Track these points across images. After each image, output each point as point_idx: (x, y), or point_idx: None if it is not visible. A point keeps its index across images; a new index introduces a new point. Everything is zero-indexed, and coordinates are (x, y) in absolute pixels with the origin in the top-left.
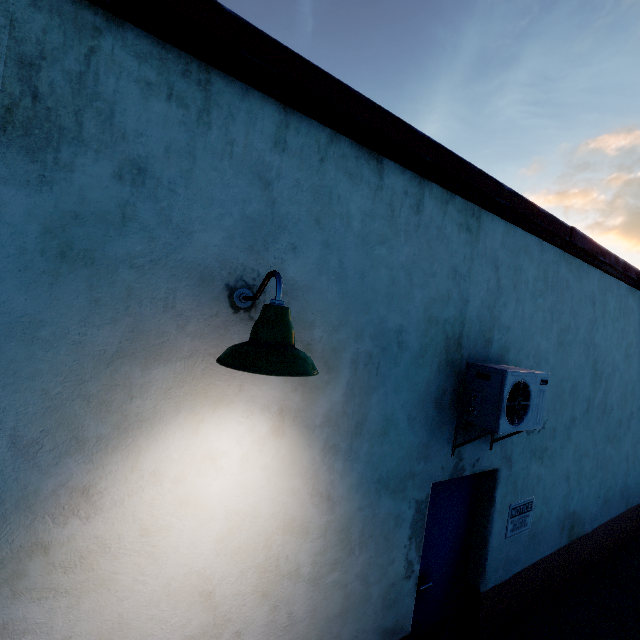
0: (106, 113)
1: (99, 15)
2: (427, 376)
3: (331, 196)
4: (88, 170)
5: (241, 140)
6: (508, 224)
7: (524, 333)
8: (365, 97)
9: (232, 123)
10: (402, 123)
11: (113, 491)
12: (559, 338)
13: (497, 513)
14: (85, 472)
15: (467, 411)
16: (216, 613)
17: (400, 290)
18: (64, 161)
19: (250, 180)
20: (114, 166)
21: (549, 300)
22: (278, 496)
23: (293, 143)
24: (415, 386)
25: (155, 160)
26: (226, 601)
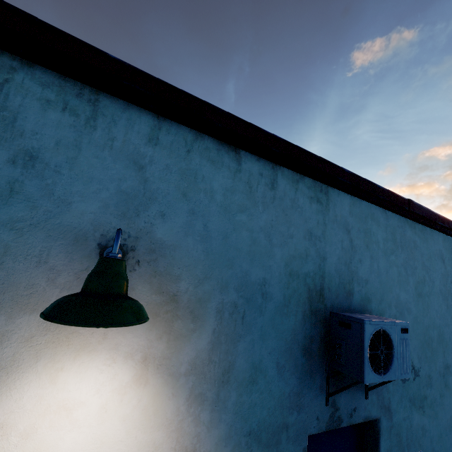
0: (10, 119)
1: (16, 60)
2: (293, 324)
3: (196, 176)
4: None
5: (121, 137)
6: (353, 197)
7: (382, 285)
8: (221, 109)
9: (114, 126)
10: (253, 126)
11: None
12: (417, 290)
13: None
14: None
15: (334, 359)
16: None
17: (261, 248)
18: None
19: (126, 165)
20: (10, 154)
21: (401, 257)
22: (138, 451)
23: (164, 140)
24: (281, 334)
25: (46, 150)
26: None
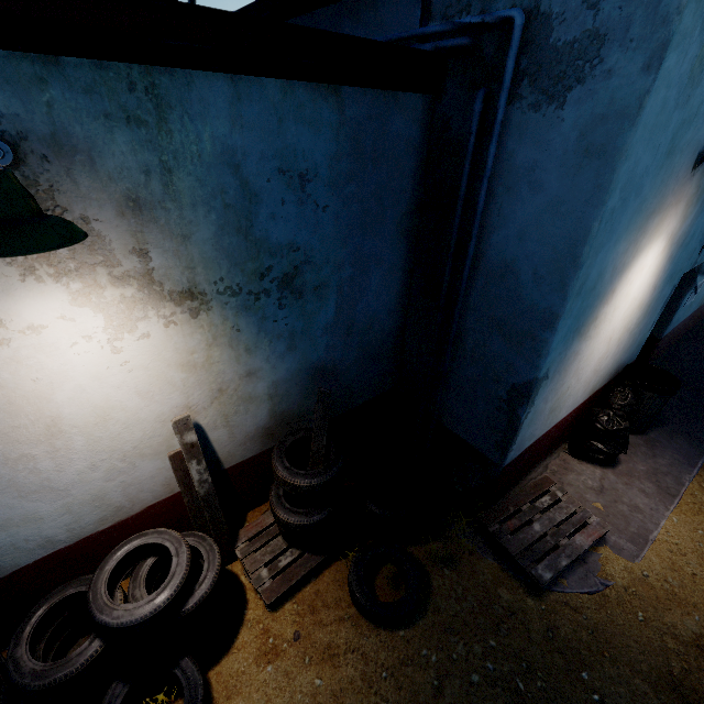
0: None
1: None
2: None
3: None
4: (702, 83)
5: None
6: None
7: None
8: None
9: None
10: None
11: (617, 291)
12: None
13: (689, 291)
14: (617, 282)
15: None
16: (607, 348)
17: None
18: (699, 80)
19: None
20: None
21: None
22: (645, 288)
23: None
24: None
25: None
26: (611, 342)
